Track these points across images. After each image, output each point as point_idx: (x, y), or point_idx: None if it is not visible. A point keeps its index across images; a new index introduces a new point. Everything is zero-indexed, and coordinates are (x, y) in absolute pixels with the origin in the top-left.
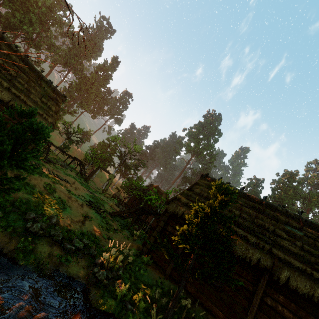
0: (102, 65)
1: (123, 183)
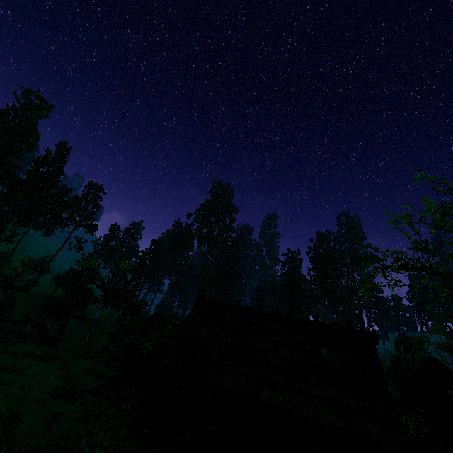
0: (44, 158)
1: (117, 320)
